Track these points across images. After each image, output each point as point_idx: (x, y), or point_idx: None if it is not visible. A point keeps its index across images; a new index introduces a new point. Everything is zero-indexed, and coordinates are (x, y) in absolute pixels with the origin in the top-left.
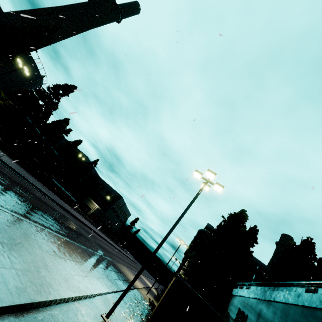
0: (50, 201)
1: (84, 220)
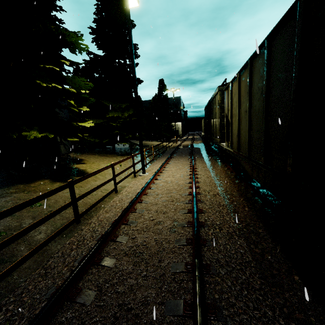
0: None
1: None
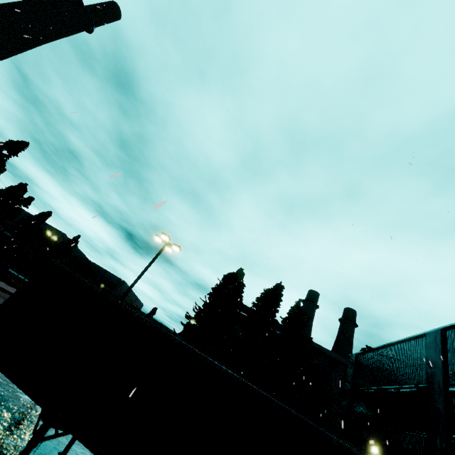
0: (8, 295)
1: None
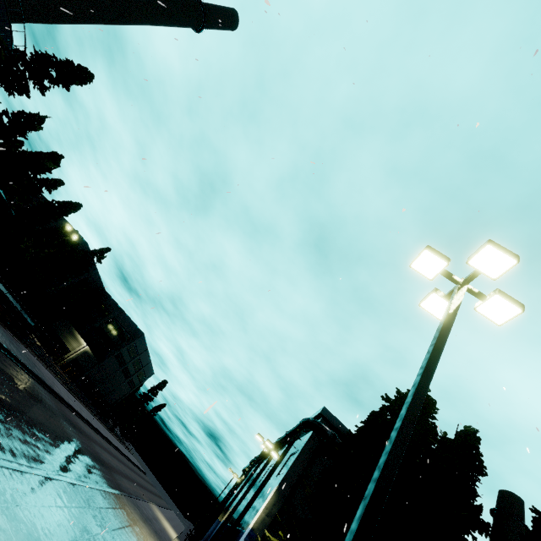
0: None
1: (45, 373)
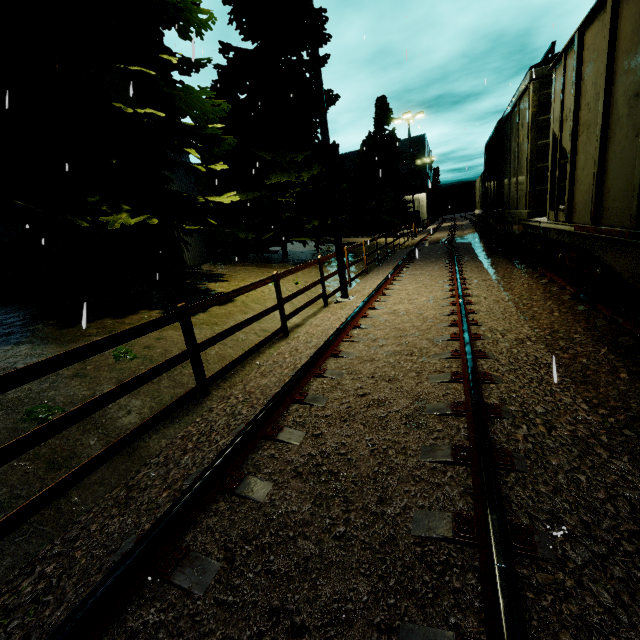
0: None
1: None
